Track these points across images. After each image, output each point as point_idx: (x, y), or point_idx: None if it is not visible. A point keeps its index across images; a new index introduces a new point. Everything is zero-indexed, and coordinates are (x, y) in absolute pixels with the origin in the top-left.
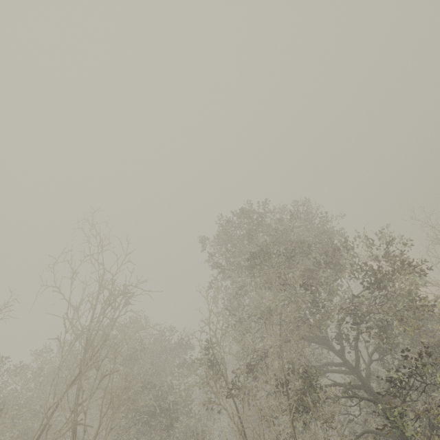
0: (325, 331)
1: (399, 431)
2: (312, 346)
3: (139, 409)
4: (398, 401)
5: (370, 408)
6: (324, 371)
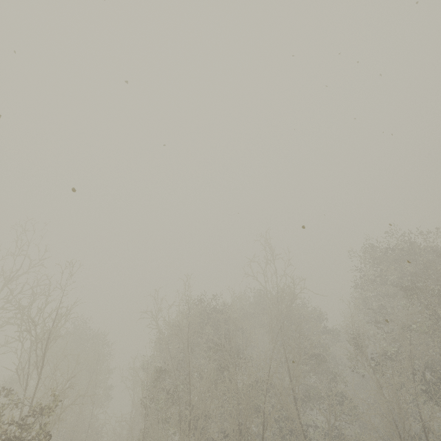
0: None
1: None
2: None
3: (301, 349)
4: None
5: None
6: None
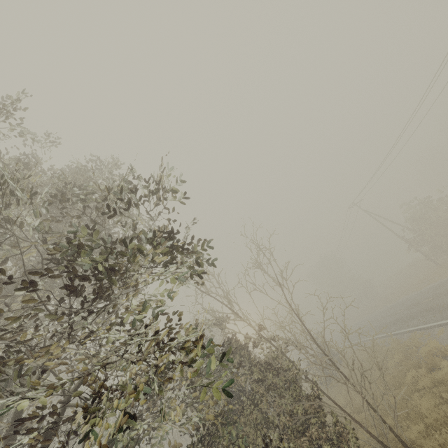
0: None
1: None
2: None
3: None
4: None
5: None
6: None
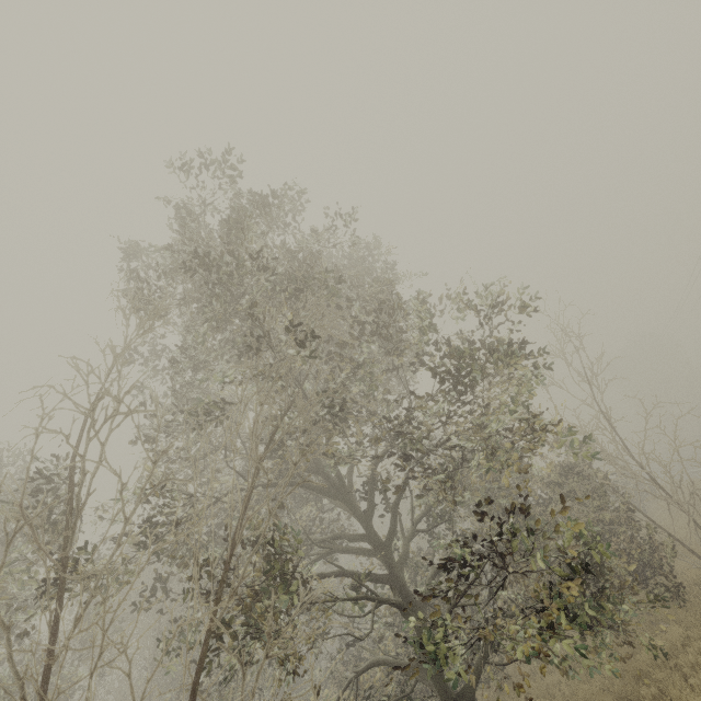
0: (349, 475)
1: (434, 669)
2: (322, 507)
3: None
4: (438, 602)
5: (394, 616)
6: (330, 550)
